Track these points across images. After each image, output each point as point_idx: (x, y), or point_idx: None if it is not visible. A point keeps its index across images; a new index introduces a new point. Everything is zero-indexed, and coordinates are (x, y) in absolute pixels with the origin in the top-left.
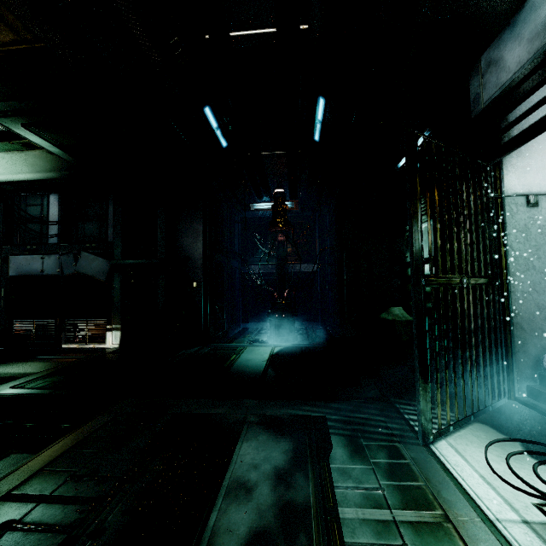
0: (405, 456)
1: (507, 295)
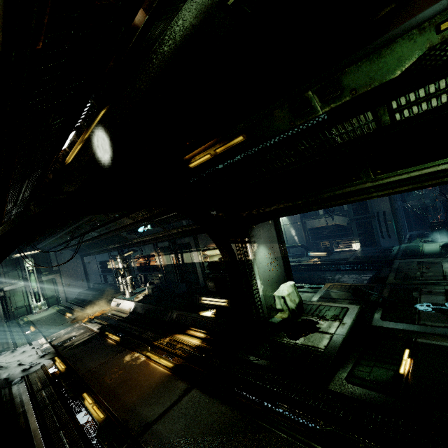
0: None
1: None
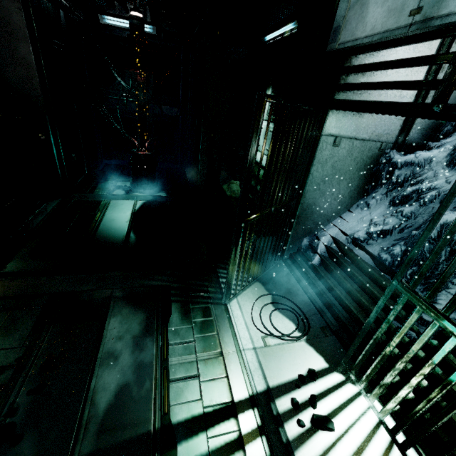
0: (212, 315)
1: (298, 206)
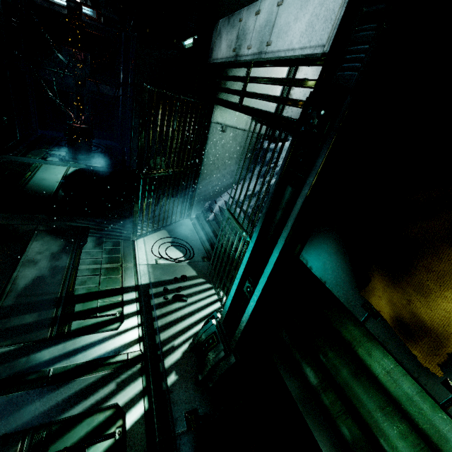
0: (120, 245)
1: (199, 175)
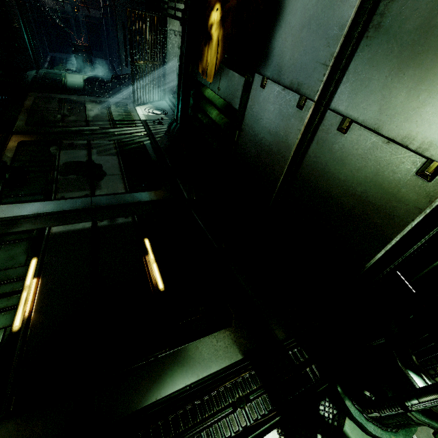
0: (128, 108)
1: (166, 68)
